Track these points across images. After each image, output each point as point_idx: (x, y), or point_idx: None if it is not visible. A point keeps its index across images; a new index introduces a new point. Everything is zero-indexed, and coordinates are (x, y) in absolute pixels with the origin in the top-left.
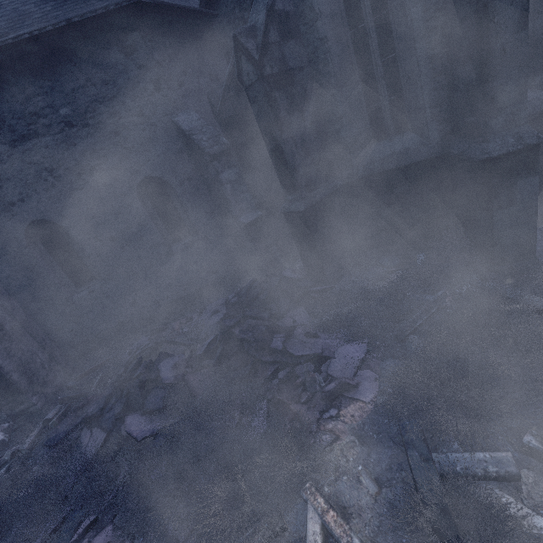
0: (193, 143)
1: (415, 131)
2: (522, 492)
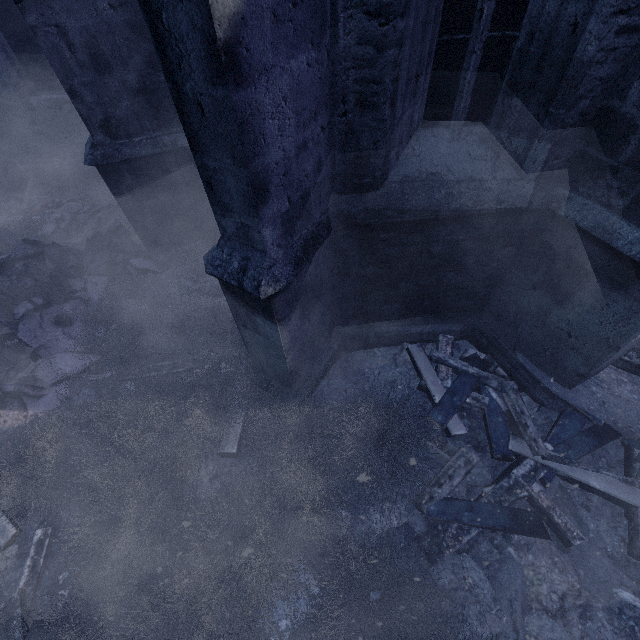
0: None
1: None
2: None
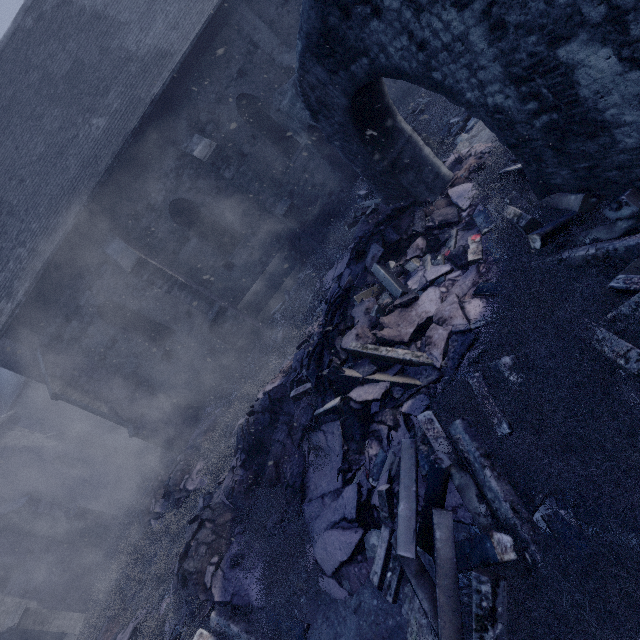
0: None
1: None
2: None
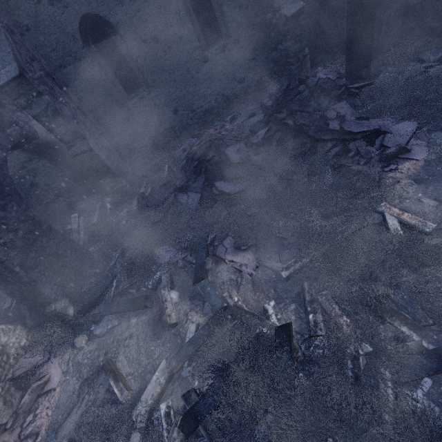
0: None
1: None
2: None
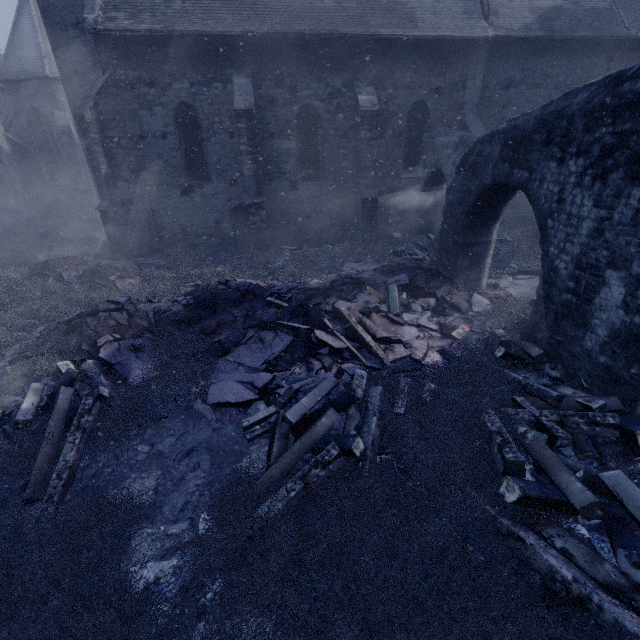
0: None
1: None
2: None
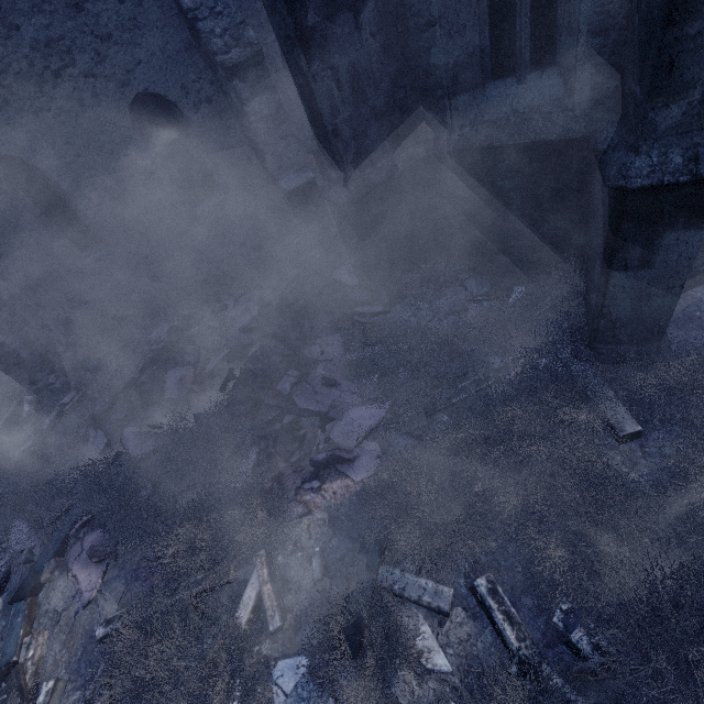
0: (199, 38)
1: (561, 72)
2: (443, 627)
